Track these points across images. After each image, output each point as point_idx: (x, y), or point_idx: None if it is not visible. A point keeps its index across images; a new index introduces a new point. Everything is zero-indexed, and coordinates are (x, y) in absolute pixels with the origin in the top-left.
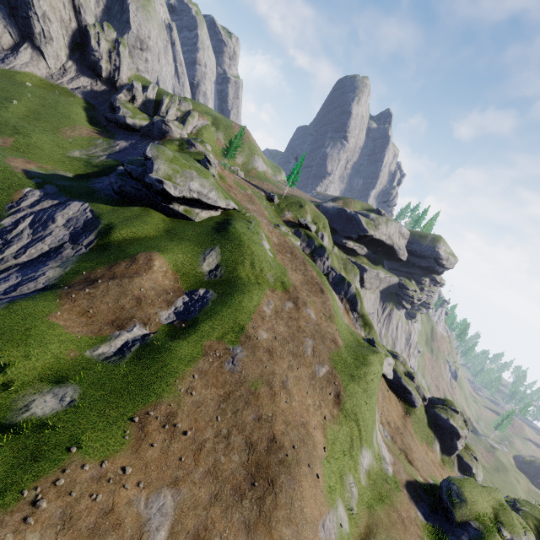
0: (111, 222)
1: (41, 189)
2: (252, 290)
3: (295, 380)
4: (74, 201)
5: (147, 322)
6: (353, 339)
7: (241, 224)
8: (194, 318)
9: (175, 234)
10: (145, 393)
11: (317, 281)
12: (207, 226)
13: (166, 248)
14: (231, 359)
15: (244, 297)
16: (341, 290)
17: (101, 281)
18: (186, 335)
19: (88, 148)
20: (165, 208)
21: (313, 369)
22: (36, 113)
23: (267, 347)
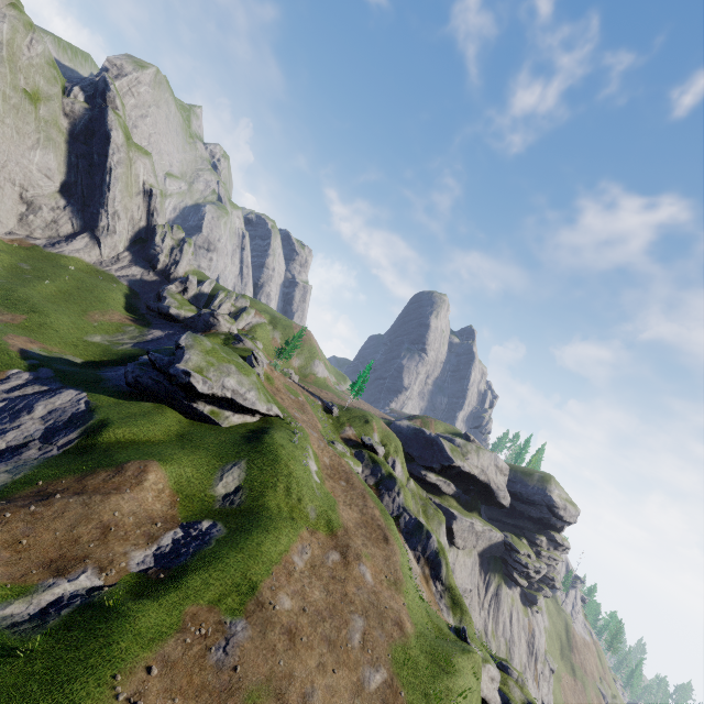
0: (108, 417)
1: (33, 372)
2: (281, 527)
3: (327, 695)
4: (70, 389)
5: (106, 567)
6: (431, 625)
7: (282, 434)
8: (182, 565)
9: (190, 441)
10: (53, 698)
11: (380, 523)
12: (237, 433)
13: (172, 457)
14: (224, 641)
15: (266, 537)
16: (417, 543)
17: (61, 496)
18: (161, 592)
19: (113, 334)
20: (187, 407)
21: (360, 675)
22: (67, 294)
23: (287, 624)
